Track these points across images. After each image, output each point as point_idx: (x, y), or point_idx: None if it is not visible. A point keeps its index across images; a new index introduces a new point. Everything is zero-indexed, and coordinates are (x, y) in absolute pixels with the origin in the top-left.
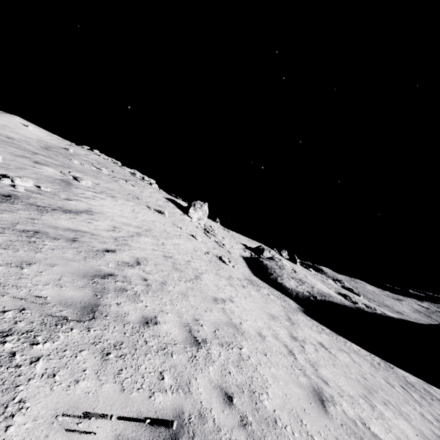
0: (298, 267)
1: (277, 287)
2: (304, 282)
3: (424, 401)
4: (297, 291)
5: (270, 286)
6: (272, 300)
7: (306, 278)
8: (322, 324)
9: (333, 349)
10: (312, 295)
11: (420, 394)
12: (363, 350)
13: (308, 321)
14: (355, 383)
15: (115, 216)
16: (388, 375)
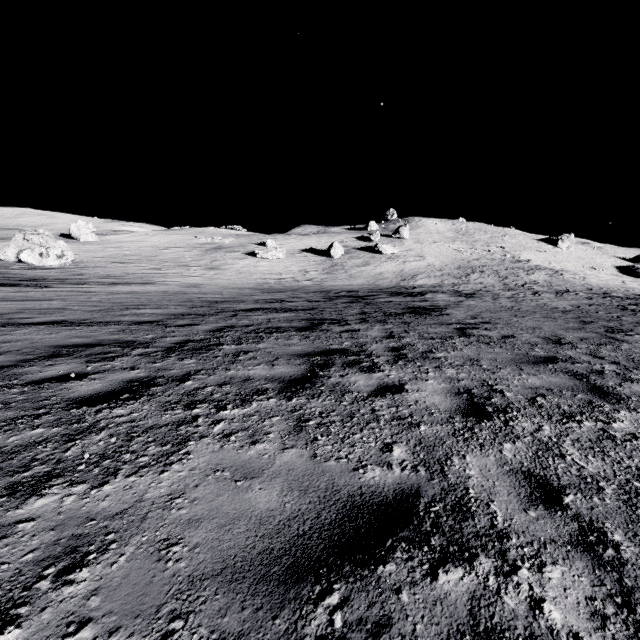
0: None
1: None
2: None
3: None
4: None
5: (637, 278)
6: (628, 279)
7: None
8: None
9: None
10: None
11: None
12: None
13: None
14: None
15: (535, 259)
16: None
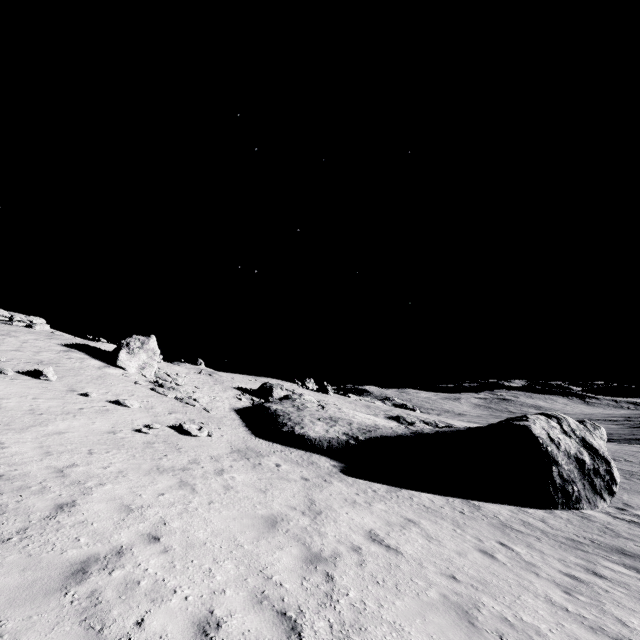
0: (331, 398)
1: (297, 444)
2: (338, 420)
3: (535, 555)
4: (328, 438)
5: (285, 445)
6: (283, 474)
7: (340, 411)
8: (373, 480)
9: (394, 532)
10: (352, 436)
11: (524, 539)
12: (437, 498)
13: (349, 488)
14: (441, 615)
15: None
16: (479, 532)
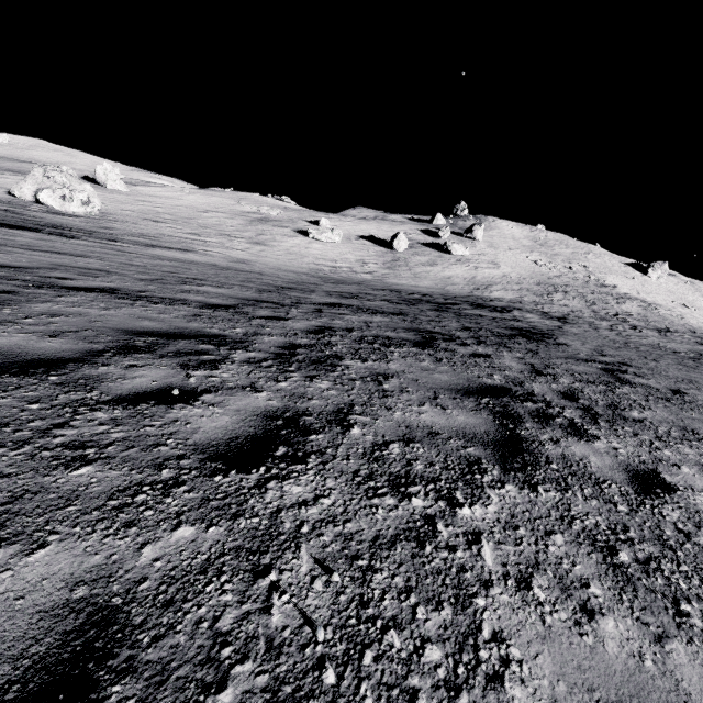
0: None
1: None
2: None
3: None
4: None
5: None
6: None
7: None
8: None
9: None
10: None
11: None
12: None
13: None
14: None
15: (621, 286)
16: None
